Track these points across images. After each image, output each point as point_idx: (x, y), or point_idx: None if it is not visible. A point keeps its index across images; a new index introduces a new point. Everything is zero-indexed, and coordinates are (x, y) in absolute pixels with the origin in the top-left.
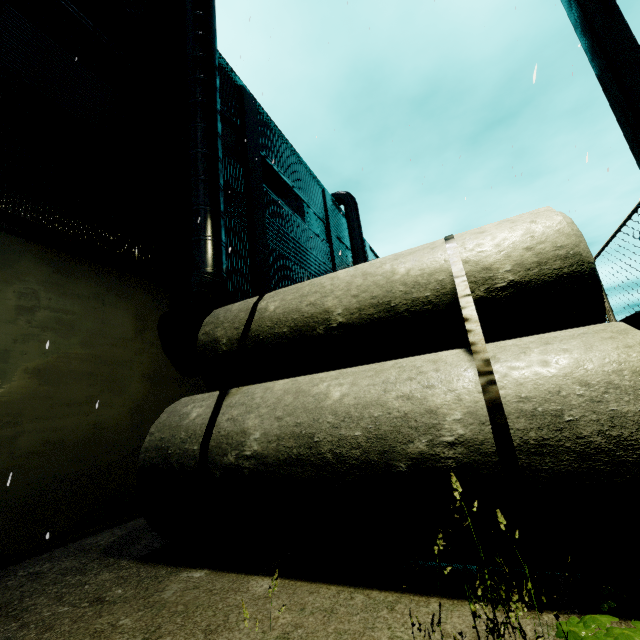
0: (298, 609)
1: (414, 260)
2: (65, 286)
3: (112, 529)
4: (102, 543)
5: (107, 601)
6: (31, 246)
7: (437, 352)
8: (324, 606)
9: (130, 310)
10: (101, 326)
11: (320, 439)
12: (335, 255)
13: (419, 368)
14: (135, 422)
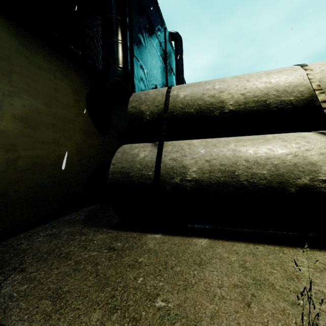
0: (235, 253)
1: (283, 76)
2: (29, 58)
3: (76, 212)
4: (78, 219)
5: (117, 249)
6: None
7: (283, 133)
8: (247, 251)
9: (70, 85)
10: (55, 93)
11: (239, 174)
12: (168, 73)
13: (296, 140)
14: (79, 157)
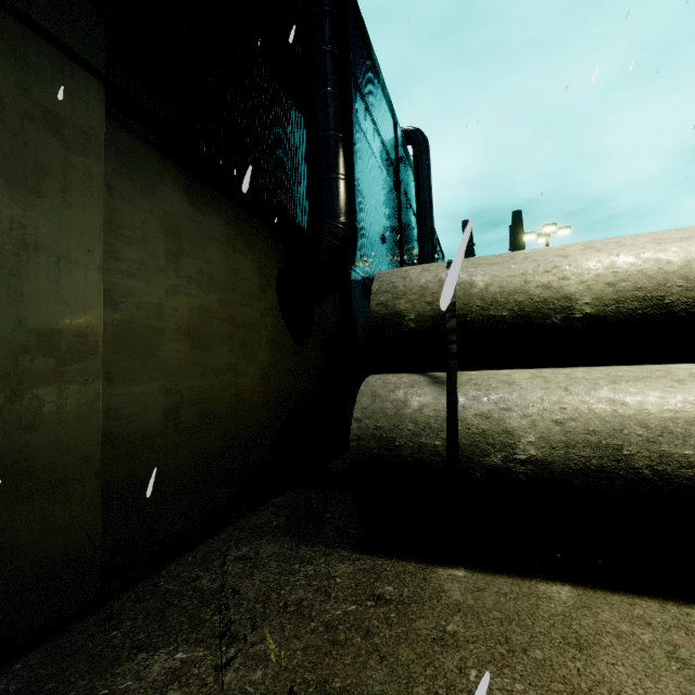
0: (644, 624)
1: (694, 249)
2: (201, 224)
3: (264, 507)
4: (277, 524)
5: (392, 600)
6: (168, 165)
7: None
8: (669, 622)
9: (254, 261)
10: (233, 279)
11: (632, 453)
12: (402, 208)
13: None
14: (264, 394)
